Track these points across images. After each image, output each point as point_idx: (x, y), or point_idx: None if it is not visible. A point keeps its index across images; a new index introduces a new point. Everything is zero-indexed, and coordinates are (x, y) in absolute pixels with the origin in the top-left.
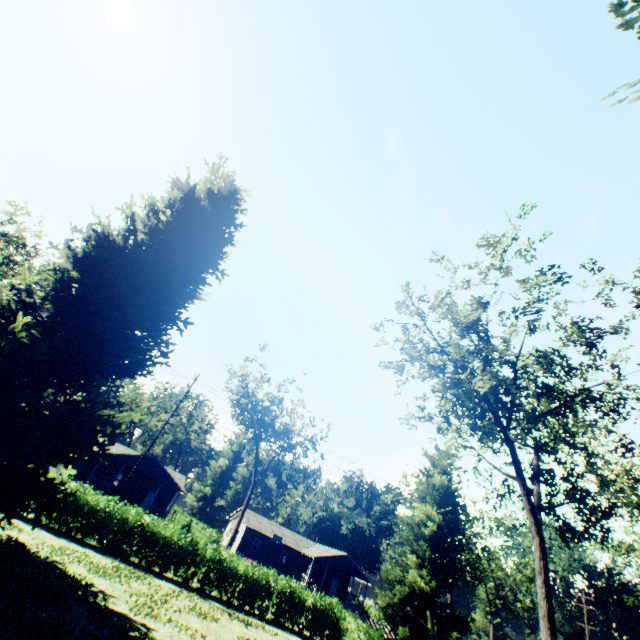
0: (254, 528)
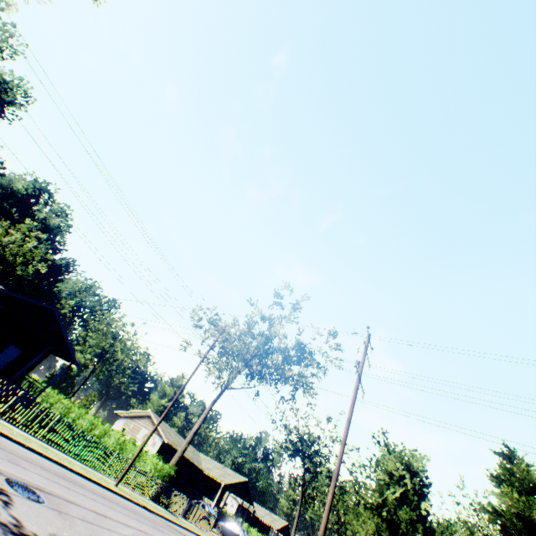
0: (245, 506)
